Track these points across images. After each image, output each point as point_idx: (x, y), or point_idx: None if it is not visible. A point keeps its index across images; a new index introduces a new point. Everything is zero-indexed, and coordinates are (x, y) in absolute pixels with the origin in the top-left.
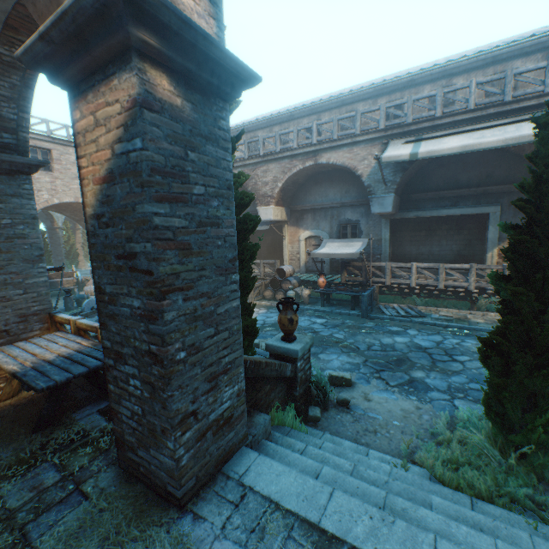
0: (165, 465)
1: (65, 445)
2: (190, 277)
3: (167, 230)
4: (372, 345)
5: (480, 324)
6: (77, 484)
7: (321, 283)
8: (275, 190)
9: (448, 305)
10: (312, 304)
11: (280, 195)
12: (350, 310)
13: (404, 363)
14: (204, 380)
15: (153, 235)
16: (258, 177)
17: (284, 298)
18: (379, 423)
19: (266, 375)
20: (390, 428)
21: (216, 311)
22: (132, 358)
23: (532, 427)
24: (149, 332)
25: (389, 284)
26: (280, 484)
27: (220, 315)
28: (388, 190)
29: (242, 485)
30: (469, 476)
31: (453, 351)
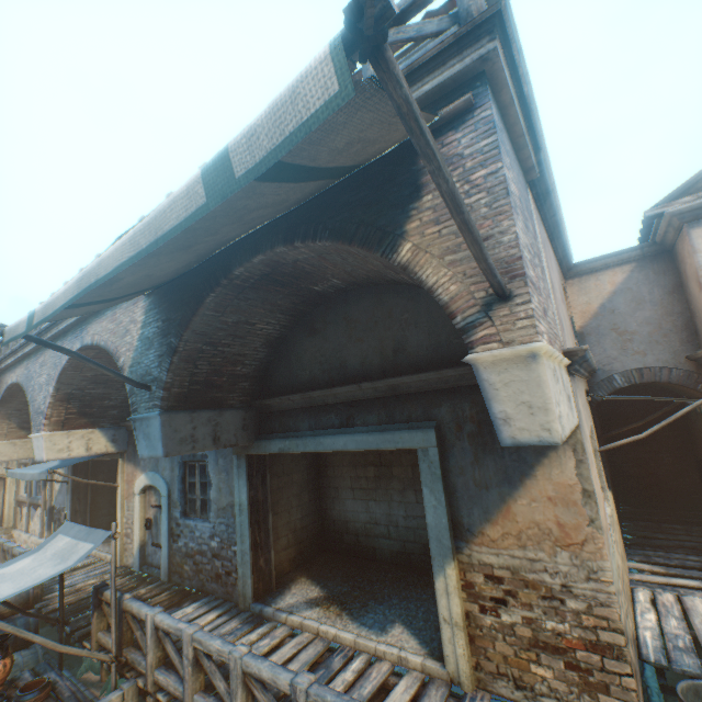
0: None
1: None
2: None
3: None
4: None
5: None
6: None
7: None
8: (48, 399)
9: None
10: None
11: (71, 407)
12: None
13: None
14: None
15: None
16: (37, 376)
17: None
18: None
19: None
20: None
21: None
22: None
23: None
24: None
25: (152, 689)
26: None
27: None
28: (153, 402)
29: None
30: None
31: None
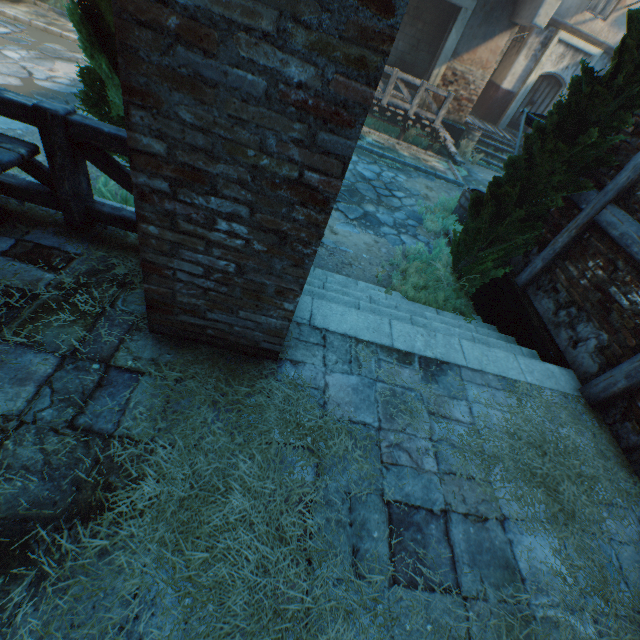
0: (267, 326)
1: (3, 316)
2: None
3: None
4: None
5: (407, 159)
6: (102, 362)
7: None
8: None
9: (380, 129)
10: None
11: None
12: None
13: (356, 195)
14: None
15: None
16: None
17: None
18: (351, 257)
19: None
20: (361, 261)
21: None
22: (238, 186)
23: (483, 262)
24: (314, 147)
25: None
26: (348, 323)
27: None
28: None
29: (316, 329)
30: (432, 296)
31: (391, 186)
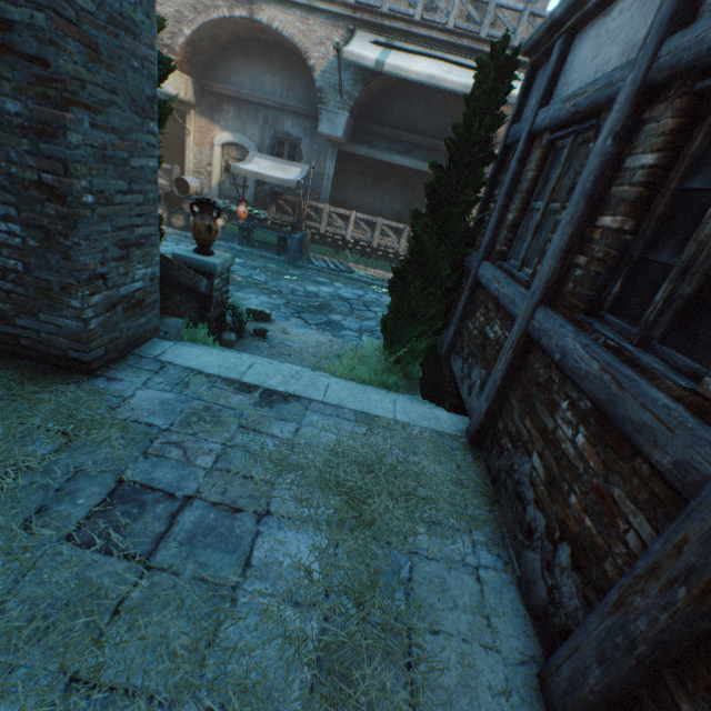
0: (67, 329)
1: None
2: (98, 96)
3: (69, 5)
4: (297, 291)
5: None
6: None
7: (242, 214)
8: (179, 38)
9: (377, 267)
10: (227, 242)
11: (187, 52)
12: (275, 256)
13: (326, 308)
14: (115, 244)
15: (49, 2)
16: None
17: (201, 199)
18: (295, 350)
19: (179, 280)
20: (304, 353)
21: (130, 163)
22: (4, 191)
23: (409, 338)
24: (40, 155)
25: (325, 232)
26: (201, 361)
27: (134, 169)
28: (343, 106)
29: (160, 361)
30: (360, 374)
31: (371, 304)
